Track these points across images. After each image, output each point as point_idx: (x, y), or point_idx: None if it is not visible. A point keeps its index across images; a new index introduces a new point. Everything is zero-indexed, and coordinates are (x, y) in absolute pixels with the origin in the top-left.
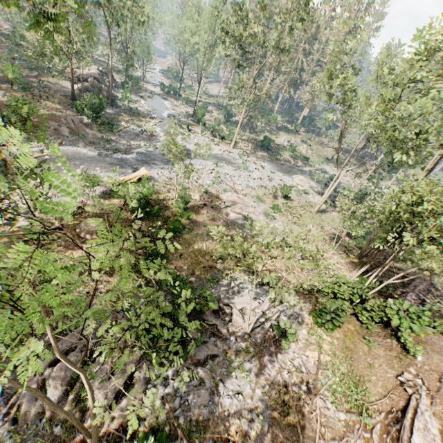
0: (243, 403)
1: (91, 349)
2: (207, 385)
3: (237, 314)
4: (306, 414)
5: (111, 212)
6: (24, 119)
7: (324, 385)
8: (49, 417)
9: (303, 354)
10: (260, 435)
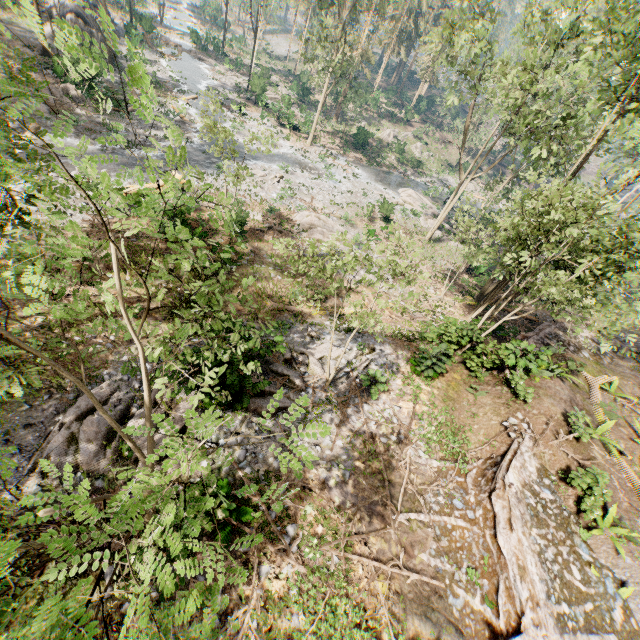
0: (322, 455)
1: (127, 404)
2: (277, 437)
3: (314, 363)
4: (395, 463)
5: (132, 236)
6: None
7: (418, 435)
8: (86, 471)
9: (396, 405)
10: (340, 483)
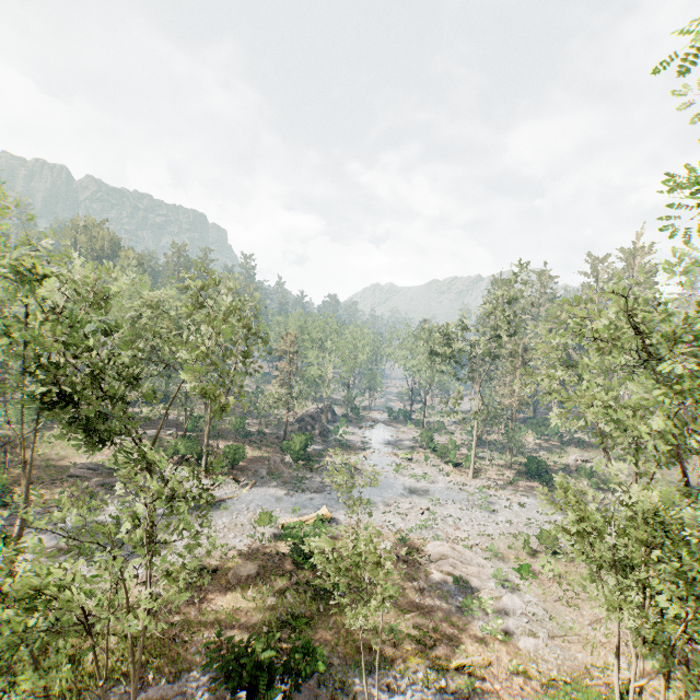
0: None
1: None
2: None
3: None
4: None
5: (270, 558)
6: (232, 463)
7: None
8: None
9: None
10: None
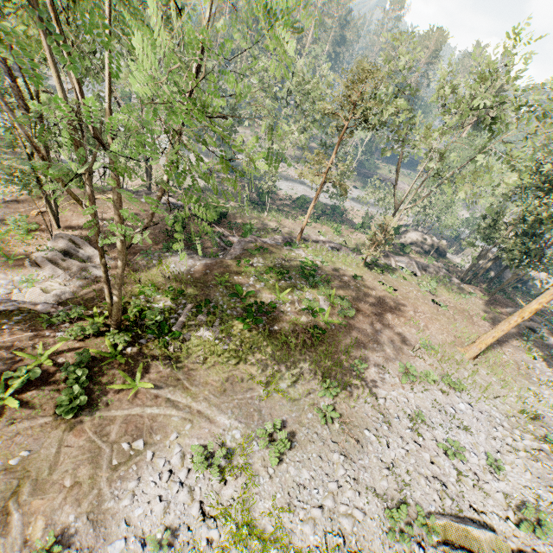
0: None
1: None
2: None
3: None
4: None
5: None
6: None
7: None
8: None
9: None
10: None
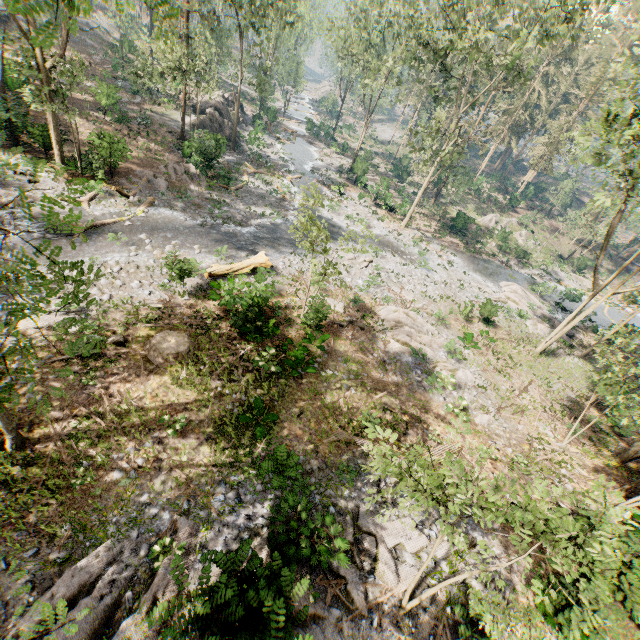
0: None
1: (119, 593)
2: None
3: (386, 562)
4: None
5: (202, 323)
6: (109, 164)
7: None
8: None
9: None
10: None
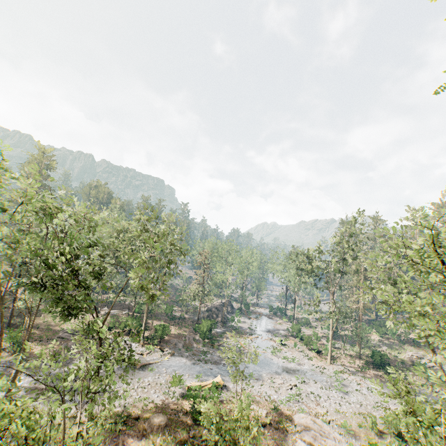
0: None
1: None
2: None
3: None
4: None
5: (177, 412)
6: (160, 337)
7: None
8: None
9: None
10: None
